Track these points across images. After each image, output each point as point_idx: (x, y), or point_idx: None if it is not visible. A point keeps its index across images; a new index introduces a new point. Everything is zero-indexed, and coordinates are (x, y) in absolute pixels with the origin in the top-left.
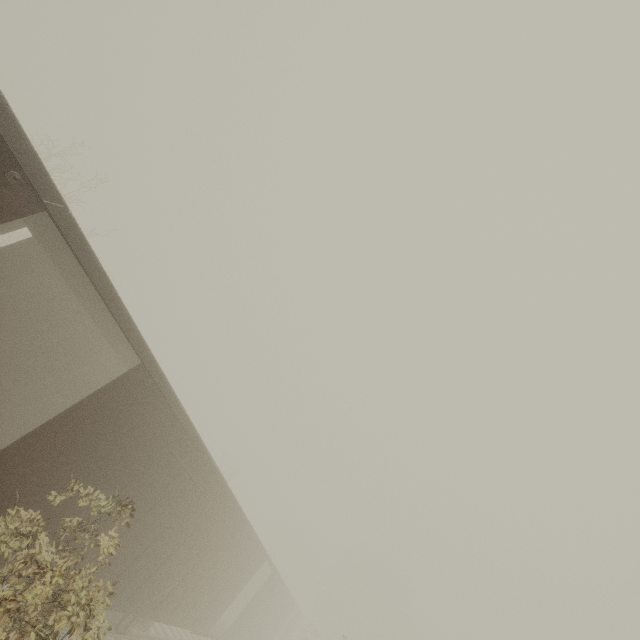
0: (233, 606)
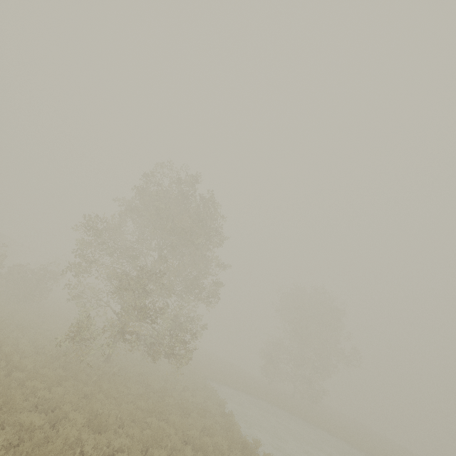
0: None
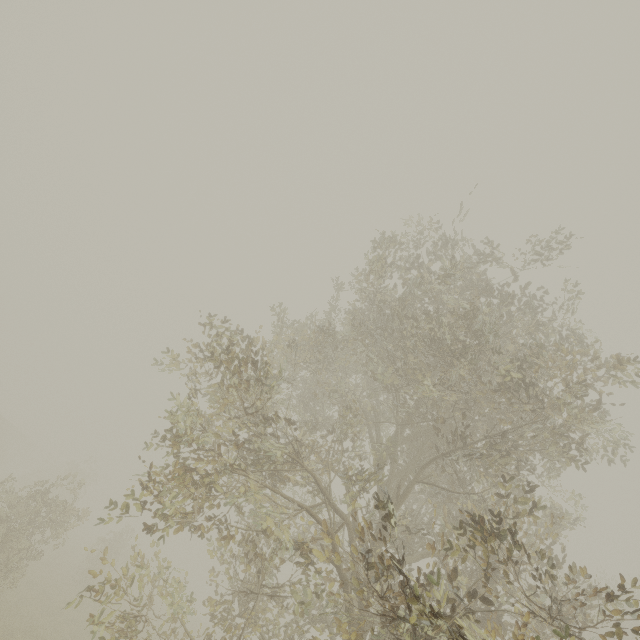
0: None
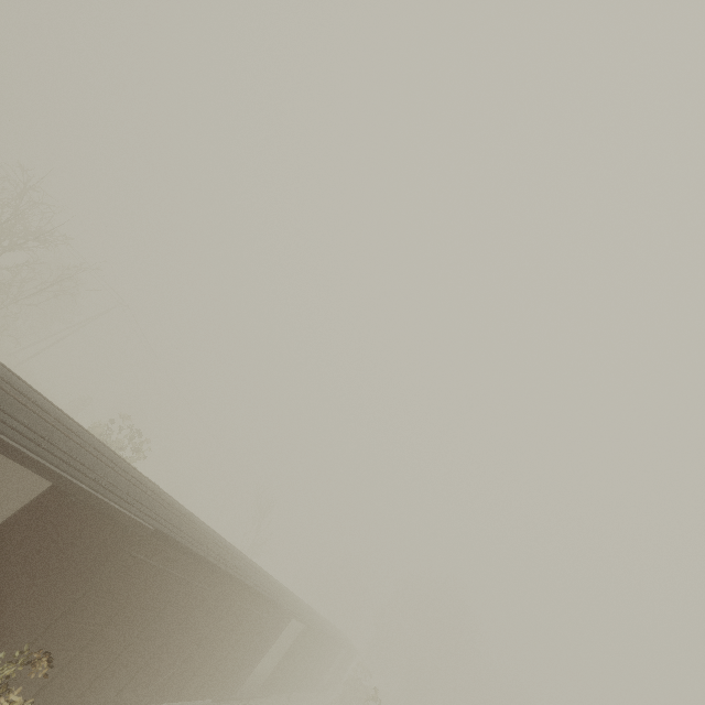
0: (274, 653)
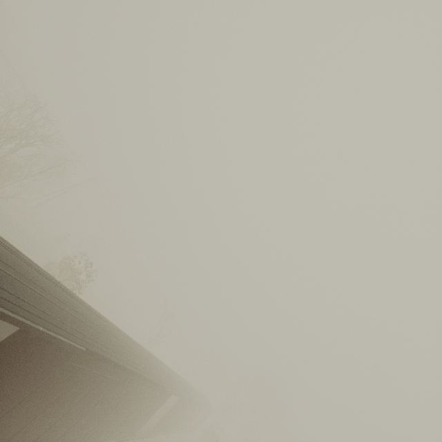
0: (161, 408)
